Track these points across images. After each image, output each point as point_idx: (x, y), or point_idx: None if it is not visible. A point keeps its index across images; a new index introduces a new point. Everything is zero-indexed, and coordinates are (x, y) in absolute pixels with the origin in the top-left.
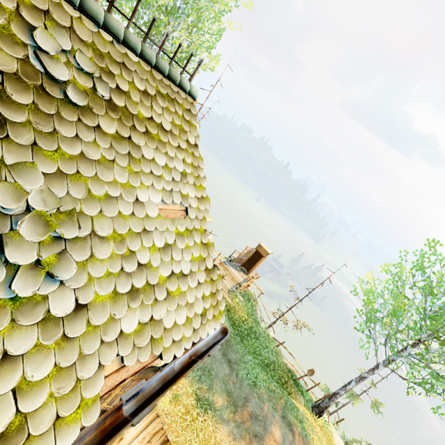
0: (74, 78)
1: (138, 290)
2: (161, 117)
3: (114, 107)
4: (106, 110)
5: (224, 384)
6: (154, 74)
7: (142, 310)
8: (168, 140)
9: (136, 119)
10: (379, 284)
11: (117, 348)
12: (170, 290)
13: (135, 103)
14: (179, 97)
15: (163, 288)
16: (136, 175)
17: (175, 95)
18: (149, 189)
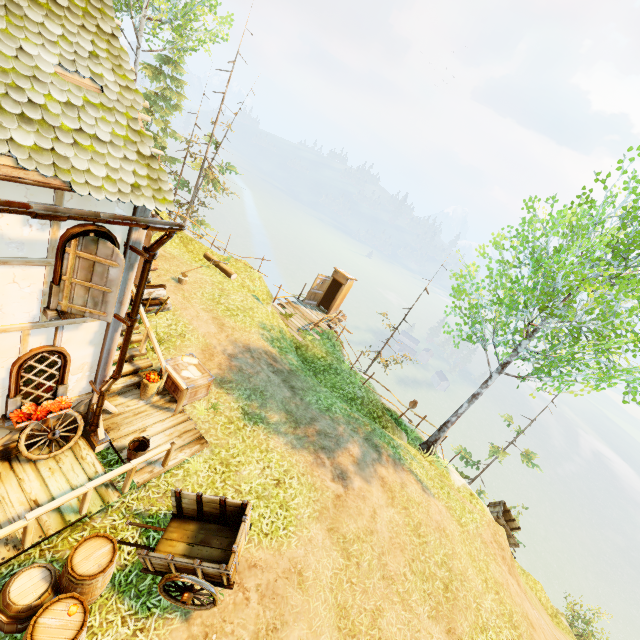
0: None
1: (31, 119)
2: None
3: None
4: None
5: (283, 405)
6: None
7: (39, 137)
8: (65, 16)
9: None
10: (477, 271)
11: (8, 148)
12: (79, 142)
13: None
14: None
15: (69, 135)
16: (18, 29)
17: None
18: (39, 47)
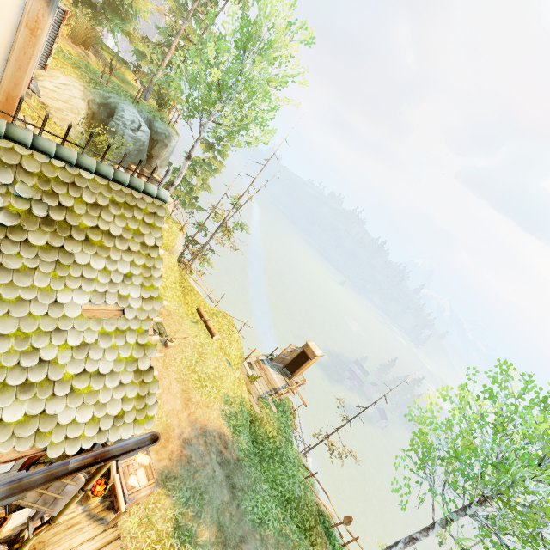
0: (10, 204)
1: (33, 384)
2: (111, 224)
3: (50, 222)
4: (40, 226)
5: (218, 515)
6: (112, 186)
7: (33, 403)
8: (115, 245)
9: (76, 229)
10: (438, 412)
11: None
12: (76, 388)
13: (79, 216)
14: (142, 203)
15: (67, 384)
16: (61, 279)
17: (137, 201)
18: (75, 291)
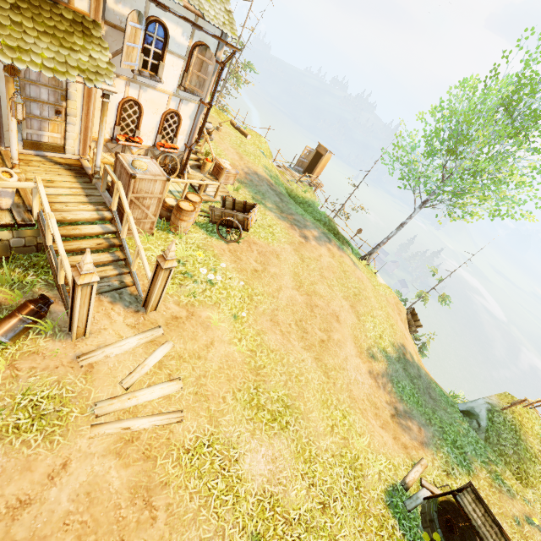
0: None
1: None
2: None
3: None
4: None
5: (275, 203)
6: None
7: None
8: None
9: None
10: (416, 134)
11: None
12: None
13: None
14: None
15: None
16: None
17: None
18: None
